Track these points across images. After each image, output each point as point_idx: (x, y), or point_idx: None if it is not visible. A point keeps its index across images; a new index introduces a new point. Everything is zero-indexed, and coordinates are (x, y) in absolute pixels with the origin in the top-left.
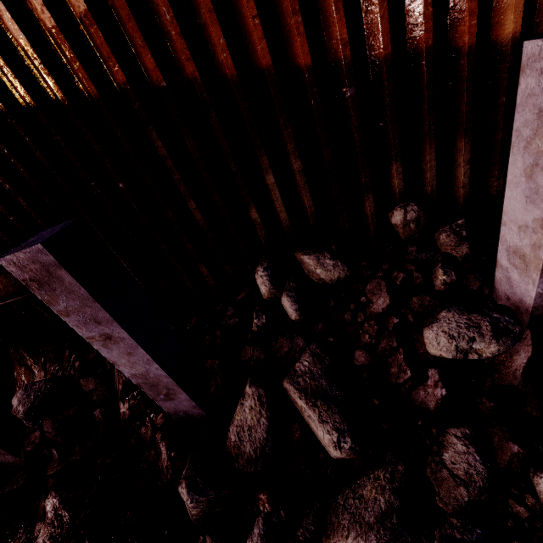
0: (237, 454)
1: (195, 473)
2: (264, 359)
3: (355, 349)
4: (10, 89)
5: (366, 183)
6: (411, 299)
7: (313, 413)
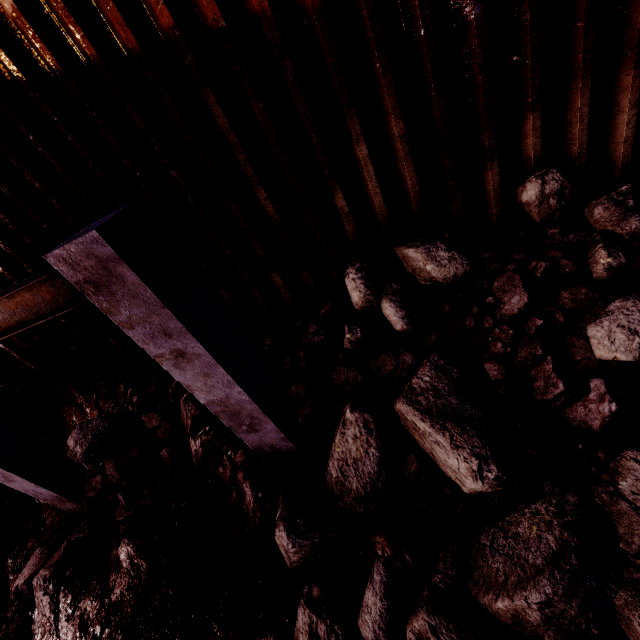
0: (342, 491)
1: (293, 513)
2: (362, 381)
3: (484, 362)
4: (29, 52)
5: (490, 147)
6: (560, 293)
7: (443, 438)
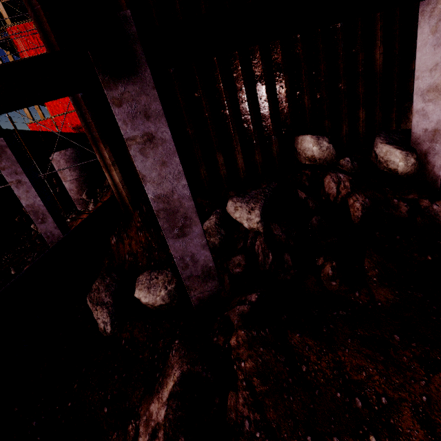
0: None
1: None
2: None
3: None
4: None
5: None
6: None
7: None
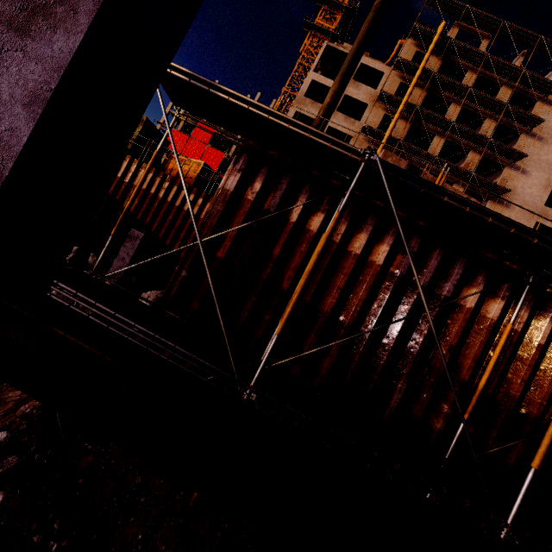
0: None
1: None
2: None
3: None
4: None
5: None
6: None
7: None
